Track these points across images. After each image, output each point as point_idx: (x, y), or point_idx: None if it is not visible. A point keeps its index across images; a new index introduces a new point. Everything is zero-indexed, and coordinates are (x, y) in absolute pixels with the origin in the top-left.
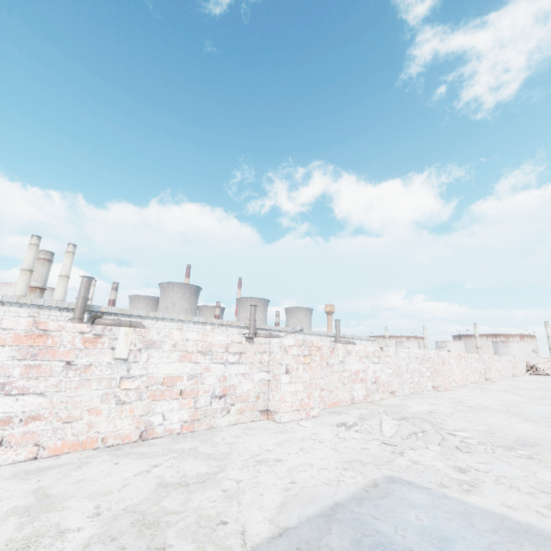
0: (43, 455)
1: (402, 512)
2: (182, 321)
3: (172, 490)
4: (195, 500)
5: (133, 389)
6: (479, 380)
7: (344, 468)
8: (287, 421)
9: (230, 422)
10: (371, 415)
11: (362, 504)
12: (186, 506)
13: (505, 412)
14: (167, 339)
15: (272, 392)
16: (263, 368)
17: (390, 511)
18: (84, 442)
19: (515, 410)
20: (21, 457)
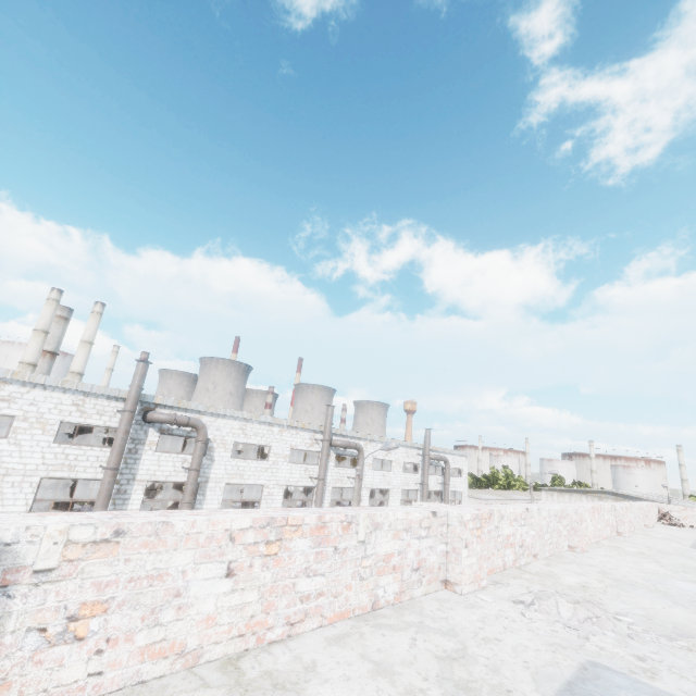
0: (325, 623)
1: (616, 691)
2: (247, 420)
3: (450, 662)
4: (475, 672)
5: (367, 567)
6: (610, 534)
7: (552, 651)
8: (466, 593)
9: (422, 592)
10: (546, 595)
11: (586, 683)
12: (474, 677)
13: (654, 591)
14: (385, 520)
15: (451, 563)
16: (443, 540)
17: (607, 690)
18: (344, 612)
19: (662, 588)
20: (315, 625)
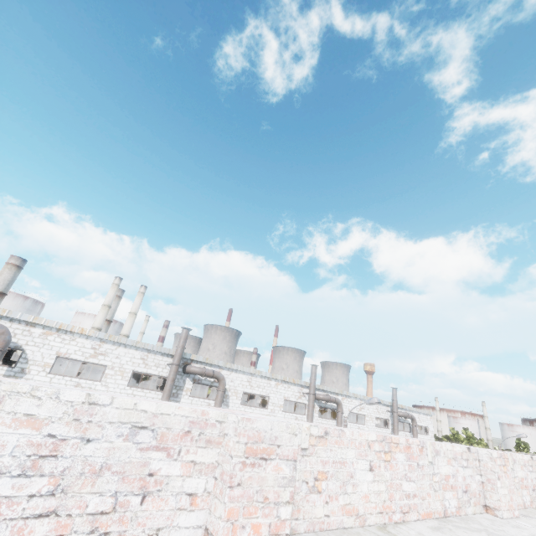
0: (420, 518)
1: None
2: (252, 374)
3: None
4: None
5: (436, 482)
6: None
7: None
8: (505, 517)
9: (472, 511)
10: None
11: None
12: None
13: None
14: (441, 449)
15: (488, 492)
16: (478, 472)
17: None
18: (429, 513)
19: None
20: (415, 518)
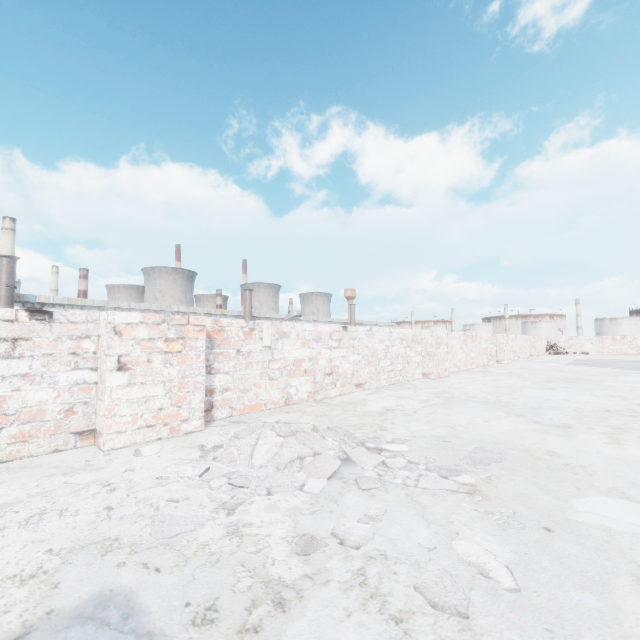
0: None
1: None
2: (157, 312)
3: None
4: None
5: None
6: (488, 363)
7: (31, 575)
8: (121, 446)
9: None
10: (250, 429)
11: None
12: None
13: (491, 403)
14: None
15: (98, 401)
16: (83, 364)
17: None
18: None
19: (505, 399)
20: None
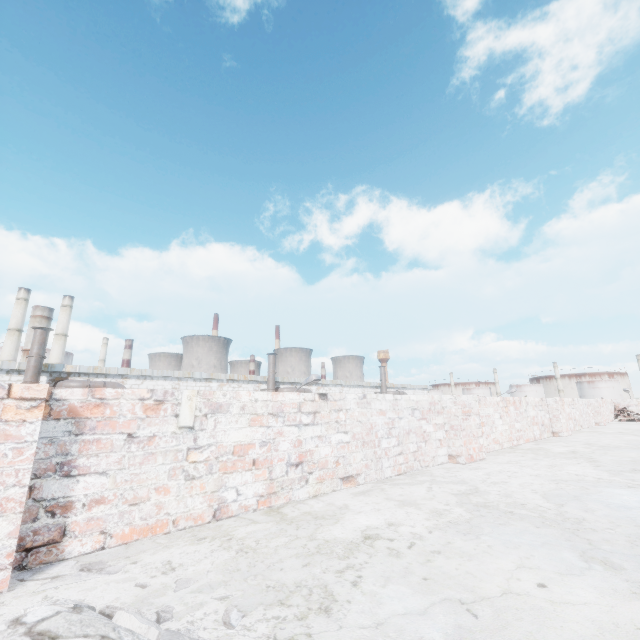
0: None
1: None
2: (179, 378)
3: None
4: None
5: None
6: (541, 435)
7: None
8: None
9: None
10: None
11: None
12: None
13: (549, 523)
14: None
15: None
16: None
17: None
18: None
19: (574, 511)
20: None
